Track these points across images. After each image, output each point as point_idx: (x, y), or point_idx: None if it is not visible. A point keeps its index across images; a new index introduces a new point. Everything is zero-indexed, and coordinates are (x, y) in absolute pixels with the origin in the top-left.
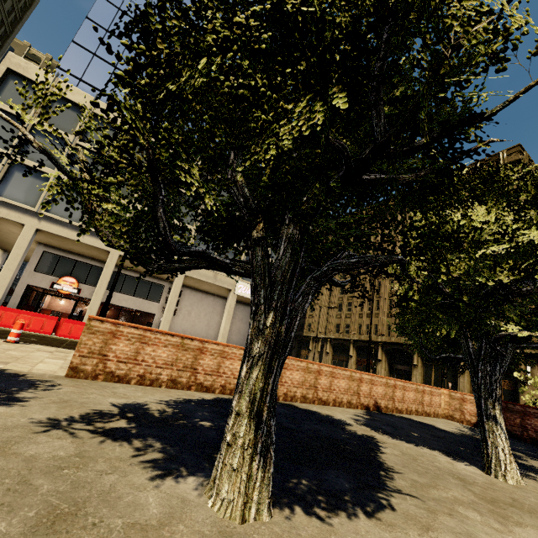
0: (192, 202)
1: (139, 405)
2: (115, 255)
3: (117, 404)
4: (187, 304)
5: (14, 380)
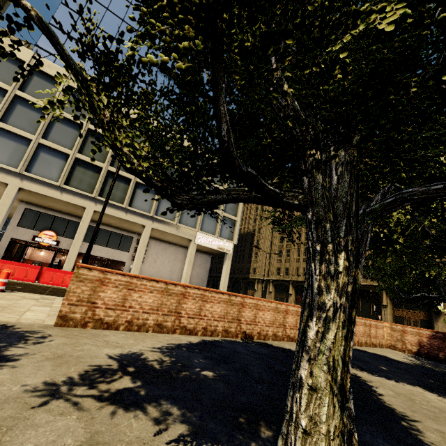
0: (265, 95)
1: (136, 355)
2: (90, 210)
3: (113, 356)
4: (153, 253)
5: (2, 333)
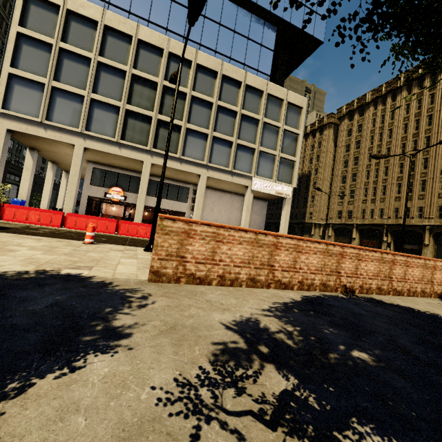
0: None
1: (253, 323)
2: (148, 164)
3: (229, 325)
4: (210, 202)
5: (103, 293)
